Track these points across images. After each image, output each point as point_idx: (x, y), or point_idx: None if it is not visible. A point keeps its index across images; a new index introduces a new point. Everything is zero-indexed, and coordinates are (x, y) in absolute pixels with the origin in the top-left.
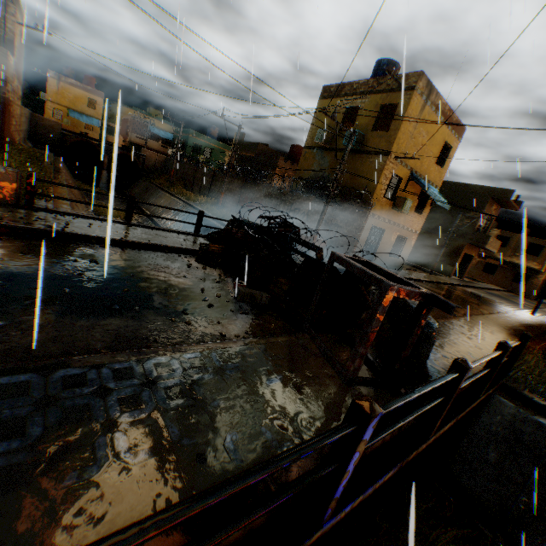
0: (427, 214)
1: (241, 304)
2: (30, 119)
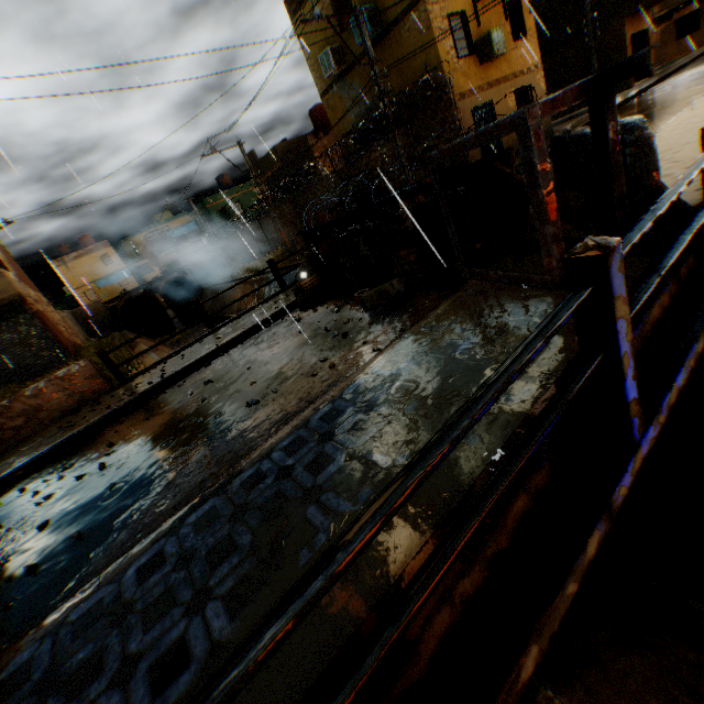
0: (538, 35)
1: (376, 312)
2: (76, 319)
